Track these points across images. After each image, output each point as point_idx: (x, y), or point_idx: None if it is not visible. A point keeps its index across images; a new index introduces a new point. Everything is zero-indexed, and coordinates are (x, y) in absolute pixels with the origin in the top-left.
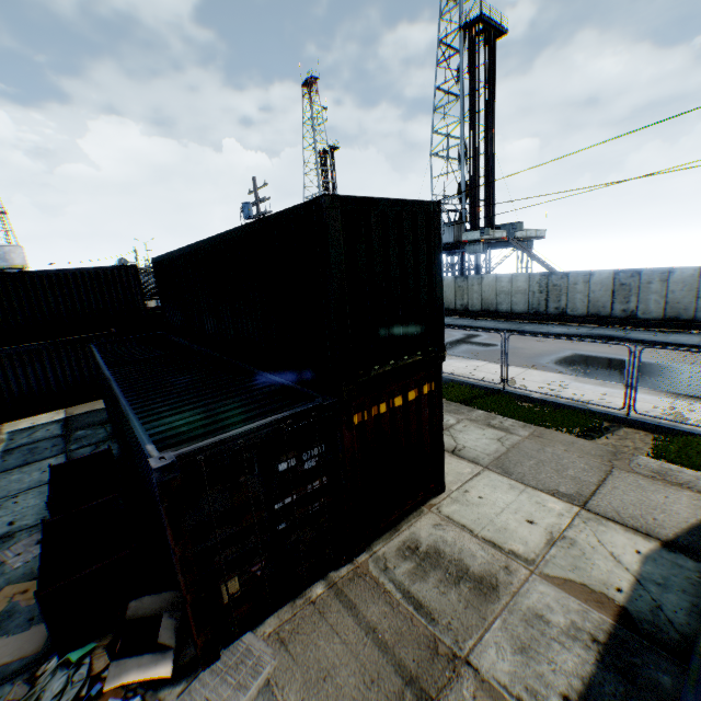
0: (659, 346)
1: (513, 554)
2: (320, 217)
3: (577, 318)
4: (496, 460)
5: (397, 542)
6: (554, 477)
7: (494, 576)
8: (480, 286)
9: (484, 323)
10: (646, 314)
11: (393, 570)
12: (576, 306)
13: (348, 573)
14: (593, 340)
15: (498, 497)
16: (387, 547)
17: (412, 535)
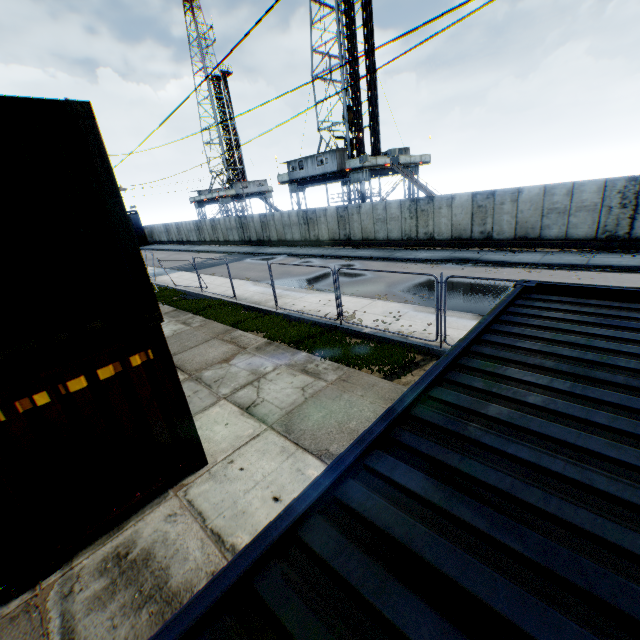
0: (506, 266)
1: (231, 551)
2: None
3: (444, 242)
4: (286, 415)
5: (108, 548)
6: (334, 432)
7: (191, 590)
8: (359, 215)
9: (362, 252)
10: (501, 235)
11: (77, 595)
12: (442, 230)
13: (18, 607)
14: (452, 263)
15: (261, 467)
16: (92, 557)
17: (133, 534)
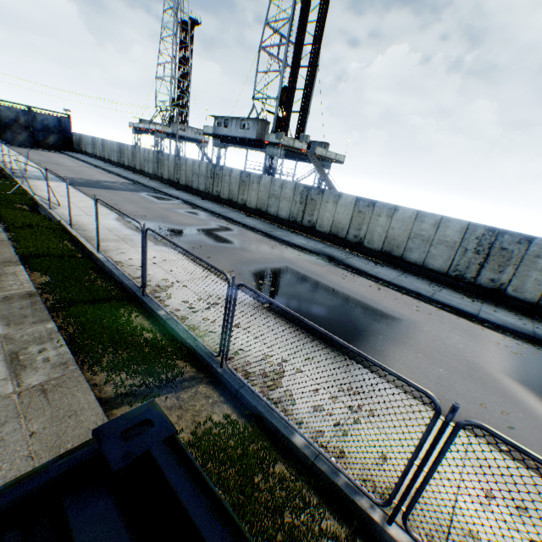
0: (363, 276)
1: None
2: None
3: (322, 234)
4: None
5: None
6: None
7: None
8: (258, 185)
9: (249, 220)
10: (371, 244)
11: None
12: (324, 223)
13: None
14: (318, 257)
15: None
16: None
17: None
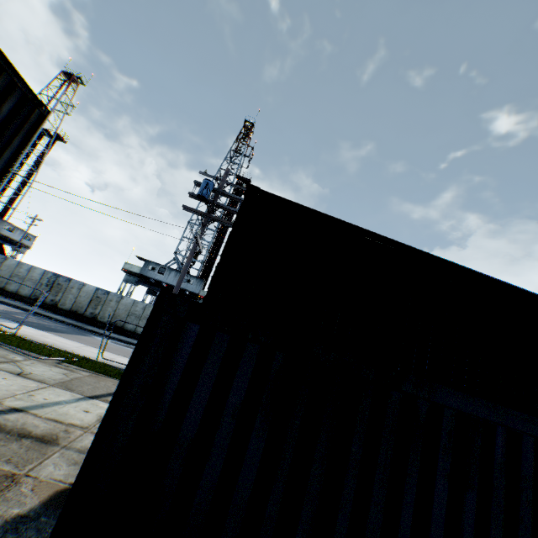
0: None
1: None
2: None
3: None
4: None
5: None
6: None
7: None
8: None
9: None
10: None
11: None
12: None
13: None
14: None
15: None
16: None
17: None
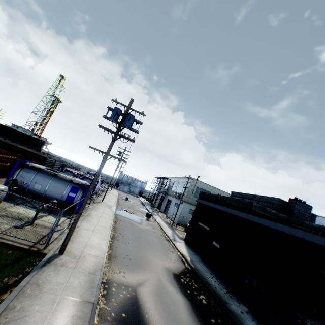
0: None
1: None
2: (40, 140)
3: None
4: None
5: None
6: None
7: None
8: None
9: None
10: None
11: None
12: None
13: None
14: None
15: None
16: None
17: None
